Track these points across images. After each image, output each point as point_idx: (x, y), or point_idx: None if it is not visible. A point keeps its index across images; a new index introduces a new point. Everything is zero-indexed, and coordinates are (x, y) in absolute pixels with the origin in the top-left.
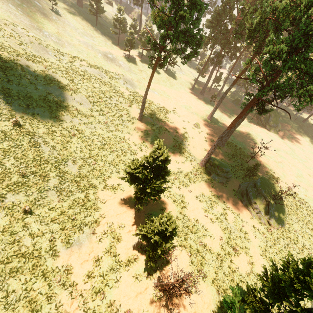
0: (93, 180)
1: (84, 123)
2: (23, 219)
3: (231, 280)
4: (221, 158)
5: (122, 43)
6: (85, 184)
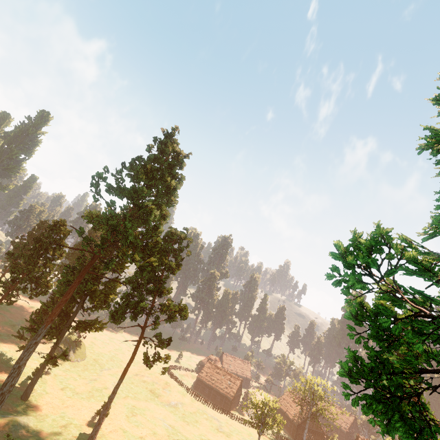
0: None
1: None
2: None
3: None
4: None
5: None
6: None
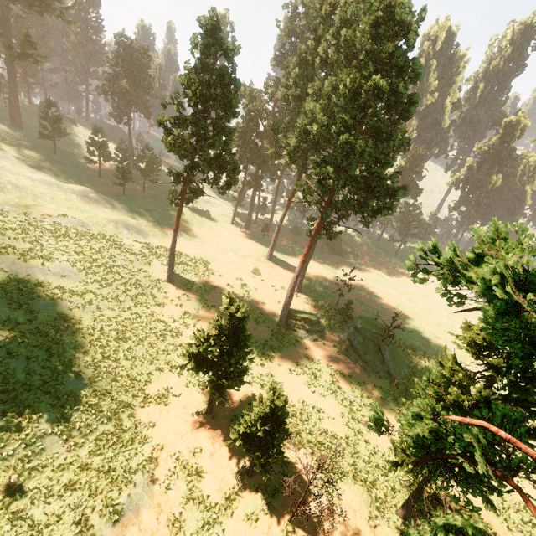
0: (120, 395)
1: (78, 306)
2: (7, 506)
3: (375, 467)
4: (303, 307)
5: (106, 175)
6: (110, 405)
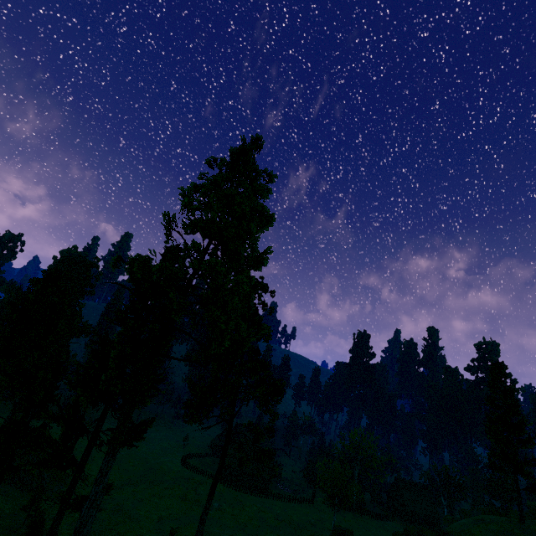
0: None
1: None
2: None
3: None
4: None
5: None
6: None
